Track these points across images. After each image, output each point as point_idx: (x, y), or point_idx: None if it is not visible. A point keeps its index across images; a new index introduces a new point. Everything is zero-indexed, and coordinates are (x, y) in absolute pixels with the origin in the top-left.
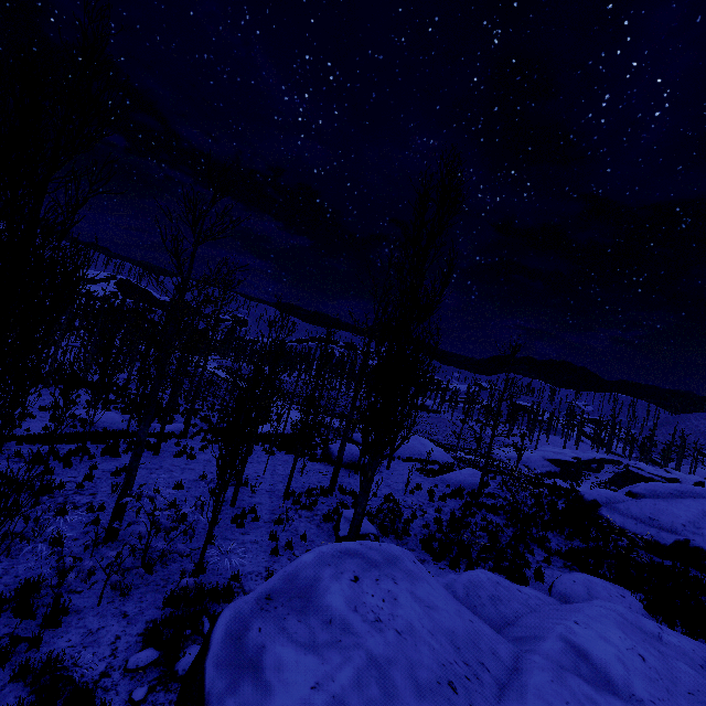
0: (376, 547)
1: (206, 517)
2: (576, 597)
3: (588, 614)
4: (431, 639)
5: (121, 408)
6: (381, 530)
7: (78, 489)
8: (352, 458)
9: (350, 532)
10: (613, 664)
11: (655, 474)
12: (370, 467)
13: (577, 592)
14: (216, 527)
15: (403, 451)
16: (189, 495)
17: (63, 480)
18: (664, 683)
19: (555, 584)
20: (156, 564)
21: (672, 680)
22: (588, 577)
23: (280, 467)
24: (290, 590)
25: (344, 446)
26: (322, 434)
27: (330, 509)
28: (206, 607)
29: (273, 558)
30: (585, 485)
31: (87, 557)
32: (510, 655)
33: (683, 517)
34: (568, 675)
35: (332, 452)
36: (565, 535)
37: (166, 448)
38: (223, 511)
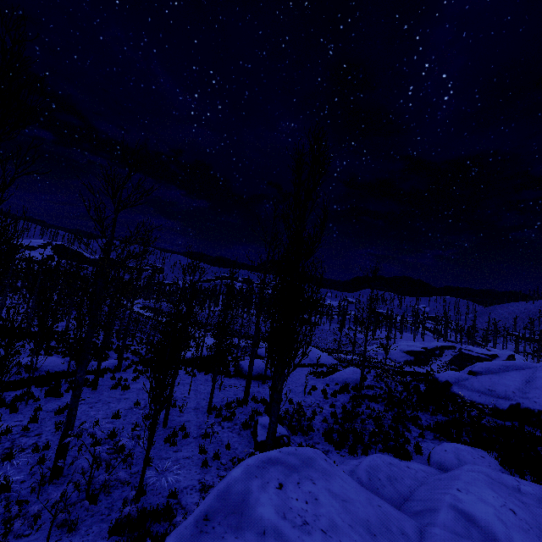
0: (293, 452)
1: (143, 445)
2: (449, 464)
3: (465, 480)
4: (352, 532)
5: (62, 352)
6: (290, 429)
7: (24, 431)
8: (259, 371)
9: (267, 438)
10: (495, 523)
11: (481, 353)
12: (278, 381)
13: (449, 460)
14: (152, 449)
15: (297, 359)
16: (126, 423)
17: (9, 425)
18: (534, 531)
19: (431, 455)
20: (99, 493)
21: (538, 526)
22: (455, 445)
23: (202, 386)
24: (225, 508)
25: (253, 362)
26: (232, 352)
27: (247, 418)
28: (149, 529)
29: (203, 470)
30: (433, 368)
31: (34, 498)
32: (415, 532)
33: (512, 386)
34: (464, 541)
35: (243, 368)
36: (430, 412)
37: (102, 382)
38: (157, 433)
